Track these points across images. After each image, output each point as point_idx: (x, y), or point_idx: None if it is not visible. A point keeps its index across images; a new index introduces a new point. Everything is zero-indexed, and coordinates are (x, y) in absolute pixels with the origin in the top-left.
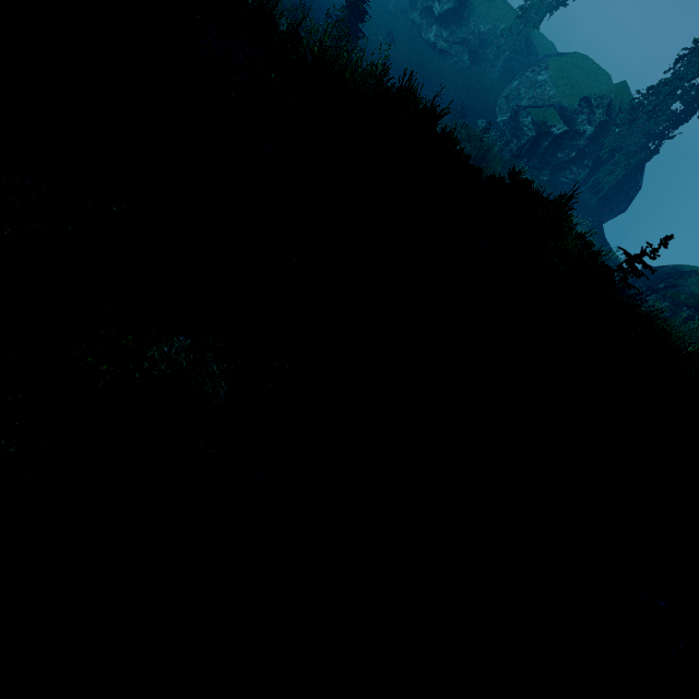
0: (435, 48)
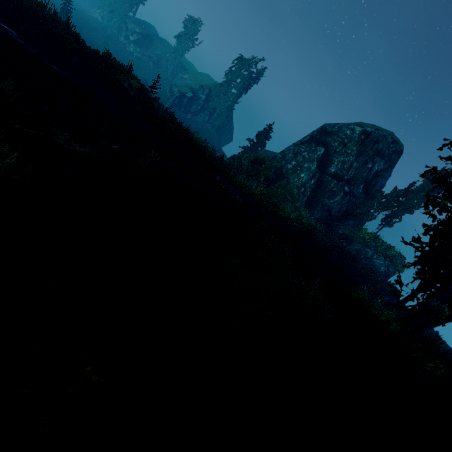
0: (134, 56)
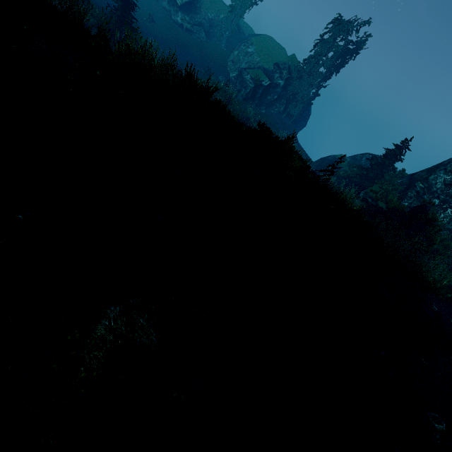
0: (182, 27)
